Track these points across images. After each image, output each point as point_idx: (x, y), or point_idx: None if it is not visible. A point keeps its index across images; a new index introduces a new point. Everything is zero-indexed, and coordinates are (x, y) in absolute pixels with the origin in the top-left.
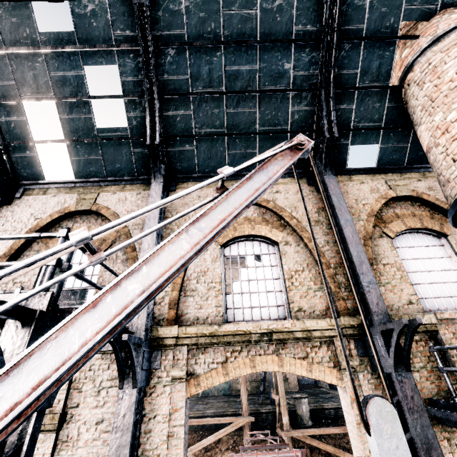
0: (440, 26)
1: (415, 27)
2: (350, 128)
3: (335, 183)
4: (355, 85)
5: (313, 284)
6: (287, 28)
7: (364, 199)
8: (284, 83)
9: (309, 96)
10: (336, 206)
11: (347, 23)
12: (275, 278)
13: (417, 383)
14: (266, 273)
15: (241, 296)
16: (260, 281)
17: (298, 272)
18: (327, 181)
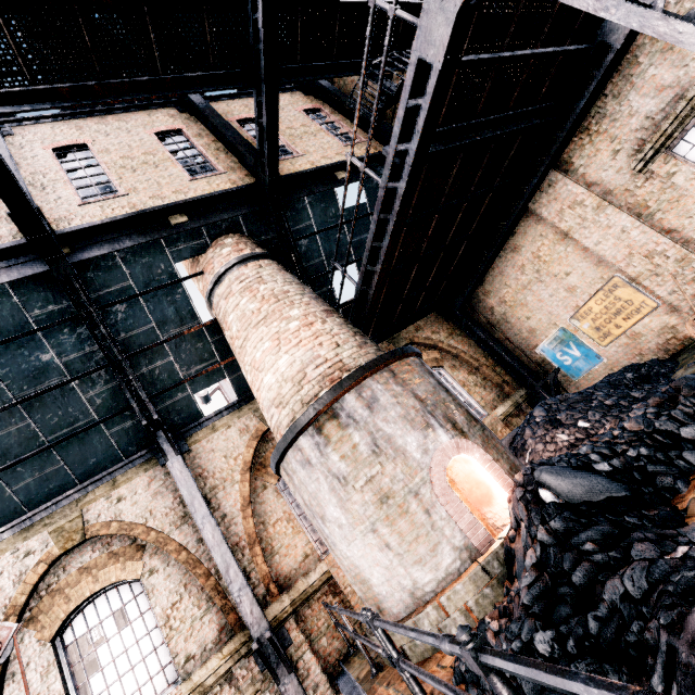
0: (216, 264)
1: (197, 258)
2: (182, 381)
3: (182, 466)
4: (159, 338)
5: (198, 609)
6: (17, 319)
7: (235, 450)
8: (55, 376)
9: (103, 373)
10: (188, 502)
11: (106, 287)
12: (152, 628)
13: (326, 650)
14: (138, 630)
15: (108, 693)
16: (131, 649)
17: (176, 605)
18: (171, 469)
